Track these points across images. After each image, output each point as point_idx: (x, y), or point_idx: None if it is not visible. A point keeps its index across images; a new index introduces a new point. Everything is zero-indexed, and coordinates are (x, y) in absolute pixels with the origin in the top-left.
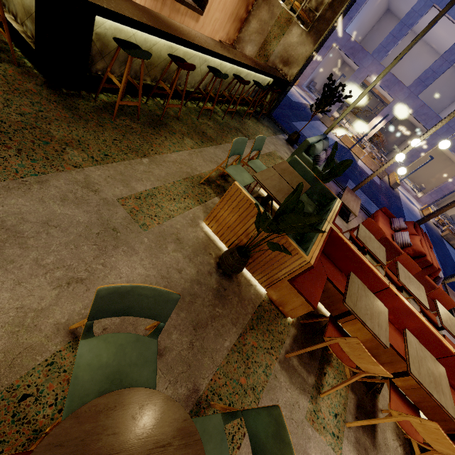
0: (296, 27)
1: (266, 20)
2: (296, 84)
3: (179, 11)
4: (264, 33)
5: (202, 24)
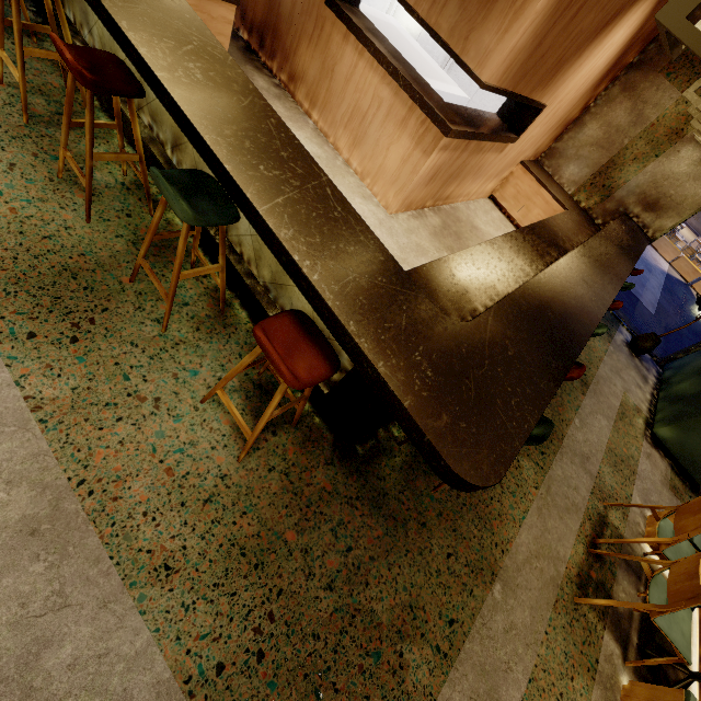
0: (692, 146)
1: (621, 125)
2: None
3: (482, 149)
4: (611, 147)
5: (506, 151)
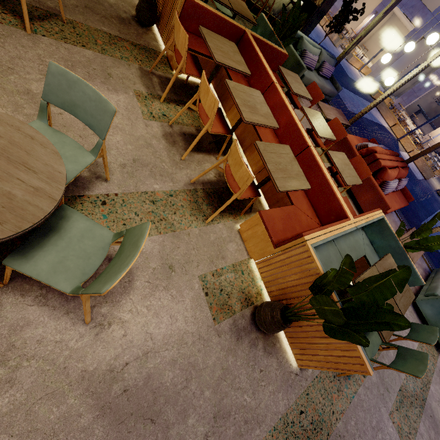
0: None
1: None
2: (367, 74)
3: None
4: None
5: None
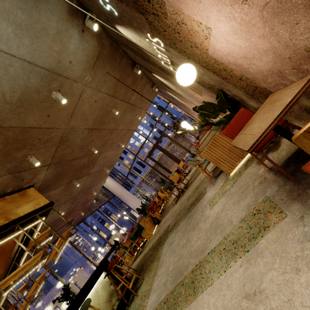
0: None
1: None
2: None
3: None
4: None
5: None
